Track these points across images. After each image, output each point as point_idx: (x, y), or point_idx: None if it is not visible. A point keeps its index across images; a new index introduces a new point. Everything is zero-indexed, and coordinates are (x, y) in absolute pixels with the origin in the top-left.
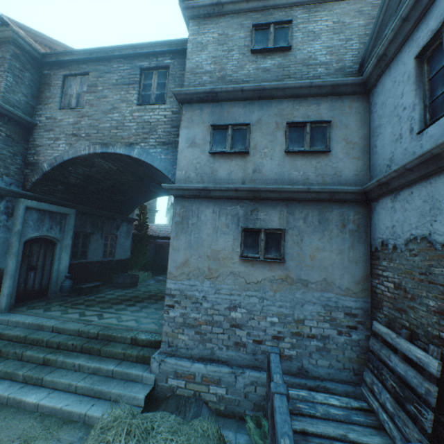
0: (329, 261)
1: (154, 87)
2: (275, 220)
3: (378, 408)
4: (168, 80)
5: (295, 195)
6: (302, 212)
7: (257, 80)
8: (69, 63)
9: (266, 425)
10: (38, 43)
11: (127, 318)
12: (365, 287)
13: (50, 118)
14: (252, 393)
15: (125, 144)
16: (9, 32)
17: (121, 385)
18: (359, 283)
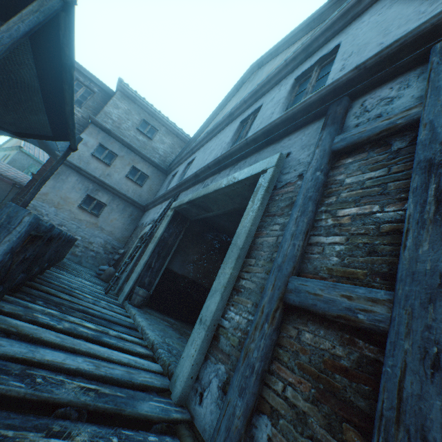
0: (118, 225)
1: (79, 94)
2: (105, 199)
3: None
4: (91, 99)
5: (119, 194)
6: (118, 202)
7: (132, 141)
8: None
9: None
10: None
11: None
12: (125, 240)
13: None
14: None
15: None
16: None
17: None
18: (124, 238)
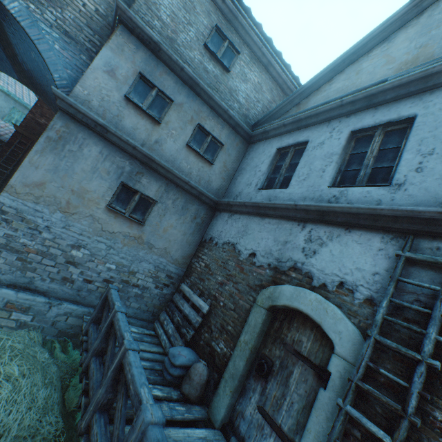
0: (175, 237)
1: None
2: (153, 191)
3: (162, 333)
4: None
5: (177, 180)
6: (175, 195)
7: (197, 72)
8: None
9: (71, 345)
10: None
11: None
12: (187, 262)
13: None
14: (62, 322)
15: None
16: None
17: None
18: (185, 258)
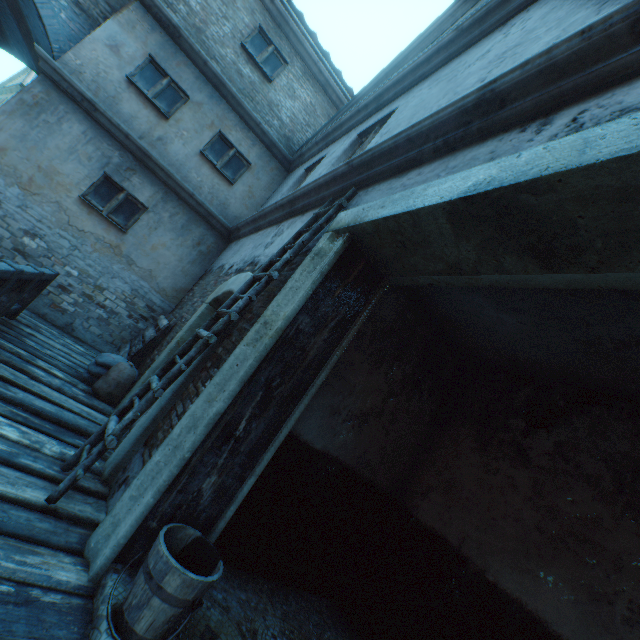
0: (166, 260)
1: None
2: (145, 195)
3: None
4: None
5: (180, 190)
6: (175, 208)
7: (227, 72)
8: None
9: None
10: None
11: None
12: (179, 296)
13: None
14: None
15: None
16: None
17: None
18: (177, 291)
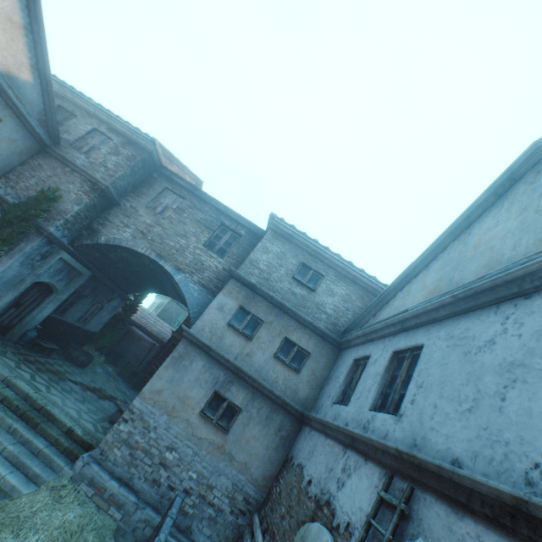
0: (256, 450)
1: (223, 241)
2: (240, 398)
3: None
4: (235, 245)
5: (262, 388)
6: (260, 403)
7: (285, 296)
8: (176, 182)
9: None
10: (165, 156)
11: (71, 405)
12: (268, 484)
13: (133, 208)
14: (141, 530)
15: (175, 266)
16: (152, 147)
17: (42, 467)
18: (266, 479)
